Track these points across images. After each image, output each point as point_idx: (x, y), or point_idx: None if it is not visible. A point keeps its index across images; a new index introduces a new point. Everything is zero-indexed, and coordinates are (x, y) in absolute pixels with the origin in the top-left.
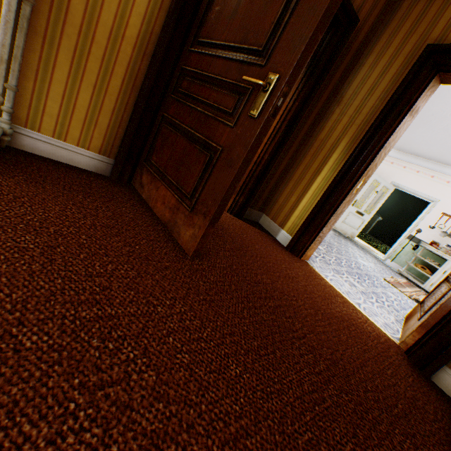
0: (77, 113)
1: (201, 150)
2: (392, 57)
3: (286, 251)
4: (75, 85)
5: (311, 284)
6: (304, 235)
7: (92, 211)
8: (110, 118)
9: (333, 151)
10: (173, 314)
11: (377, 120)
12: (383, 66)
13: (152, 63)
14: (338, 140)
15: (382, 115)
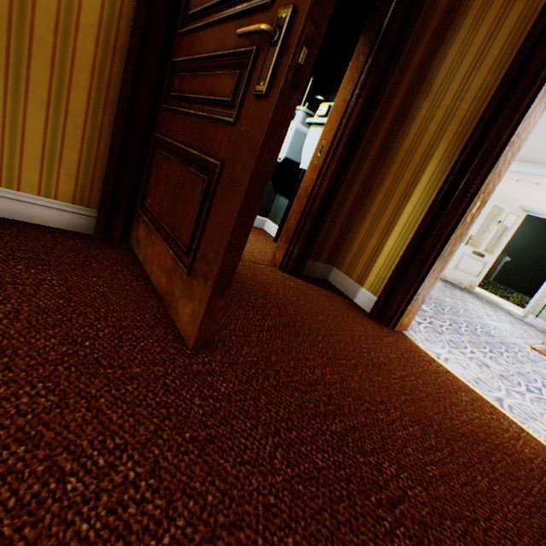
0: (28, 147)
1: (197, 173)
2: (505, 5)
3: (370, 320)
4: (17, 107)
5: (413, 373)
6: (395, 294)
7: (29, 287)
8: (81, 149)
9: (426, 163)
10: (102, 493)
11: (492, 102)
12: (491, 23)
13: (125, 60)
14: (432, 146)
15: (501, 92)
